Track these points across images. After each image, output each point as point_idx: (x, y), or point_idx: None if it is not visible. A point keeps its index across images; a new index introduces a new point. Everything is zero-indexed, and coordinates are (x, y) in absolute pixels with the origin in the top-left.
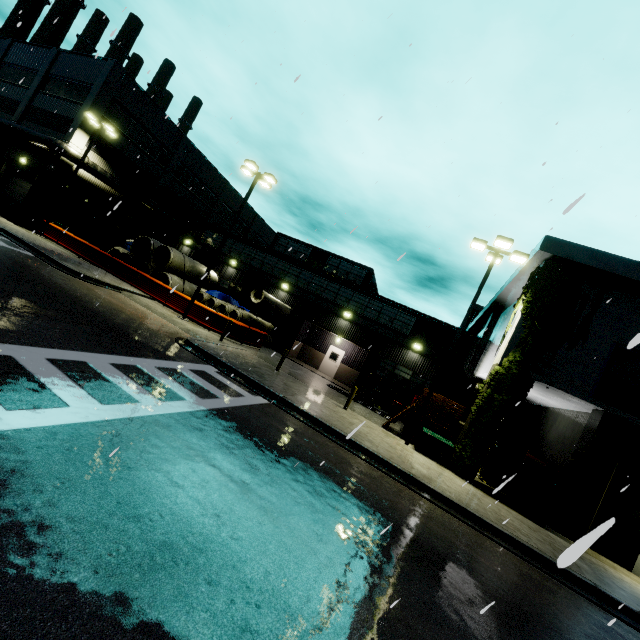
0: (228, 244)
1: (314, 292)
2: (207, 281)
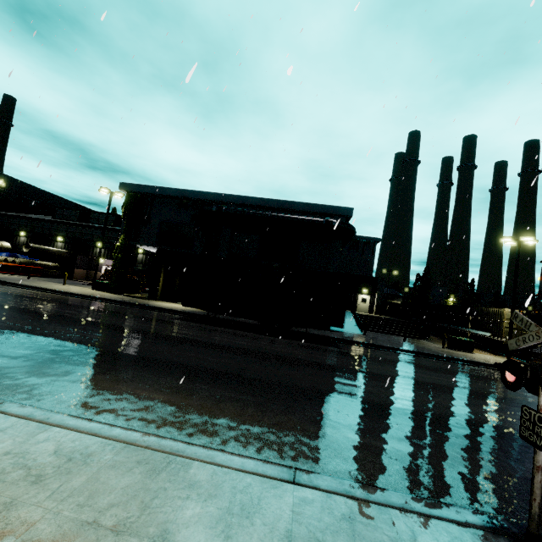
0: (16, 222)
1: (79, 237)
2: (1, 249)
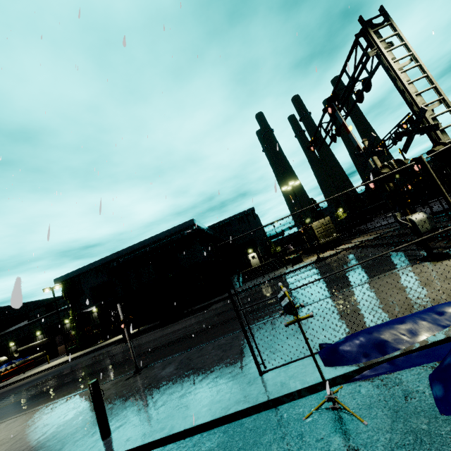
0: (4, 339)
1: (51, 324)
2: (1, 364)
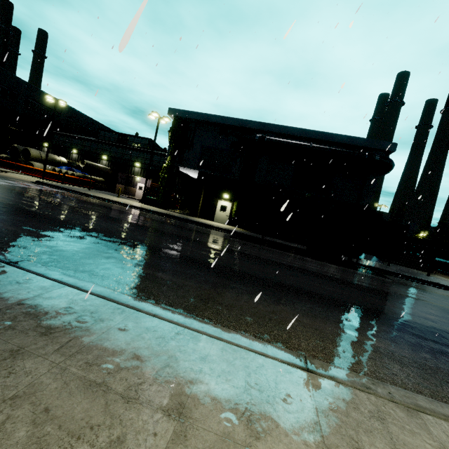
0: (69, 141)
1: (120, 157)
2: (60, 163)
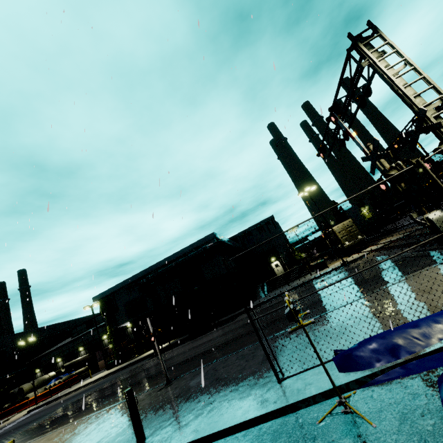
0: (52, 355)
1: (91, 340)
2: (50, 379)
